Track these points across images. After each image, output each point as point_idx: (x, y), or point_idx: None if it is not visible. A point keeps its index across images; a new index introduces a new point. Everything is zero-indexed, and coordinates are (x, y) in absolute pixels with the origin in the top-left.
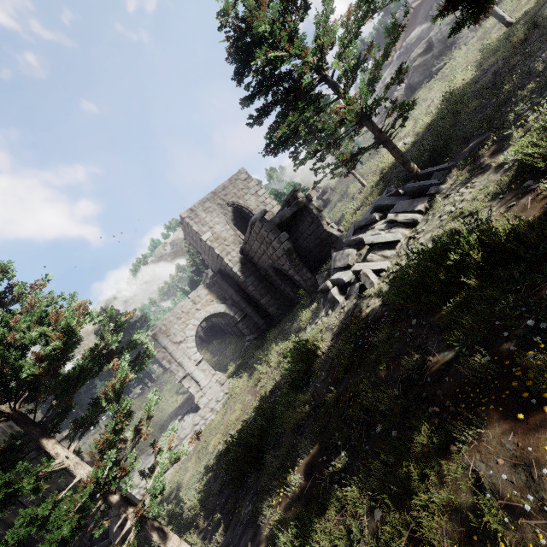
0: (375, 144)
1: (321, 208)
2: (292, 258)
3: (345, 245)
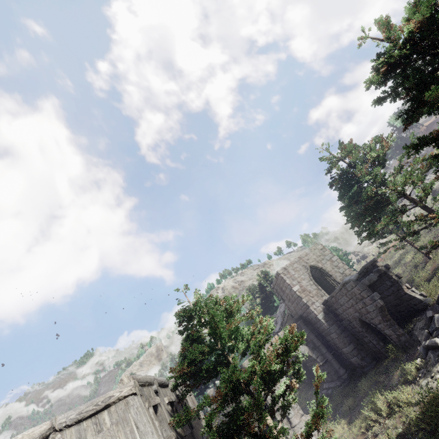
0: None
1: (400, 275)
2: (384, 314)
3: None
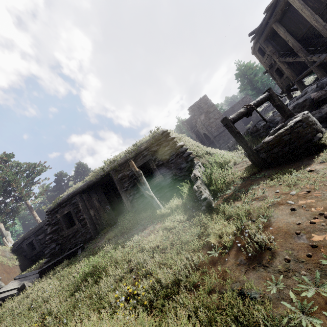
0: None
1: None
2: None
3: None
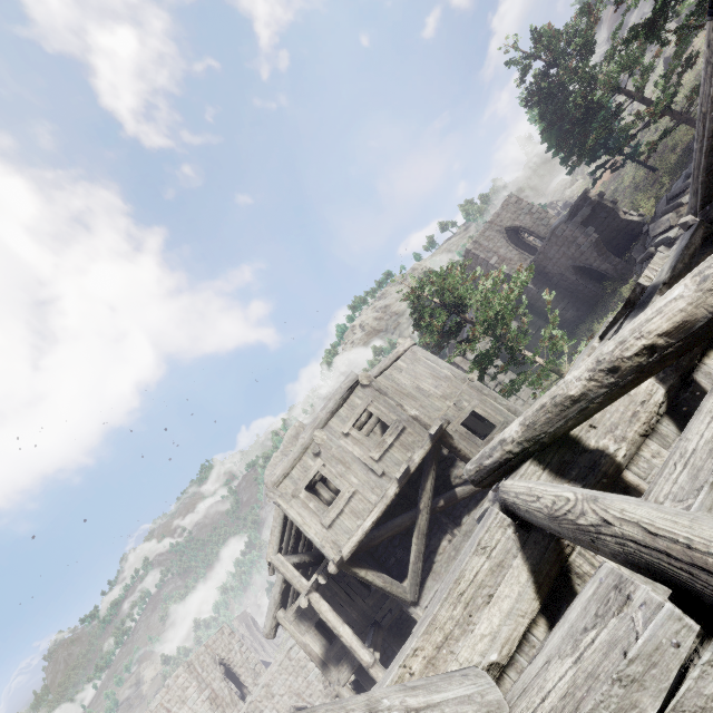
0: (677, 126)
1: (616, 200)
2: (599, 248)
3: (662, 215)
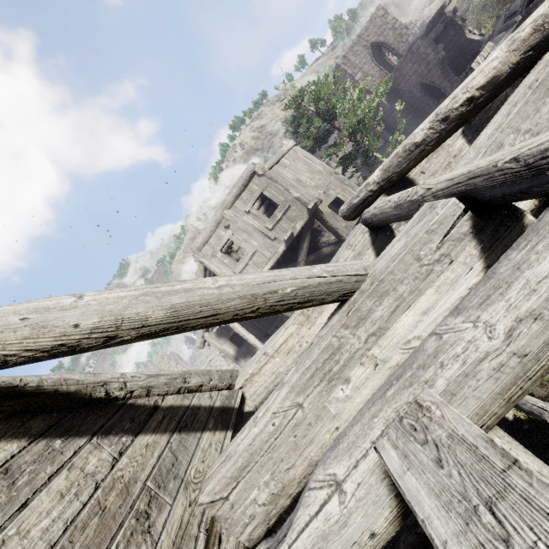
0: None
1: (466, 17)
2: (444, 66)
3: (497, 34)
